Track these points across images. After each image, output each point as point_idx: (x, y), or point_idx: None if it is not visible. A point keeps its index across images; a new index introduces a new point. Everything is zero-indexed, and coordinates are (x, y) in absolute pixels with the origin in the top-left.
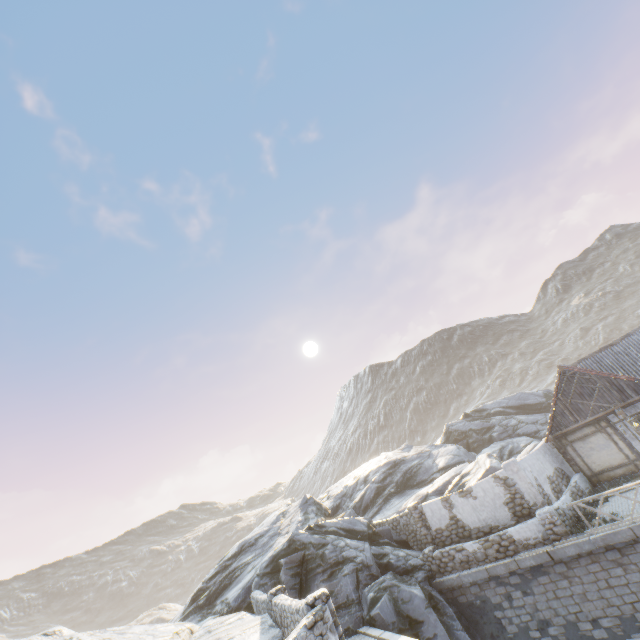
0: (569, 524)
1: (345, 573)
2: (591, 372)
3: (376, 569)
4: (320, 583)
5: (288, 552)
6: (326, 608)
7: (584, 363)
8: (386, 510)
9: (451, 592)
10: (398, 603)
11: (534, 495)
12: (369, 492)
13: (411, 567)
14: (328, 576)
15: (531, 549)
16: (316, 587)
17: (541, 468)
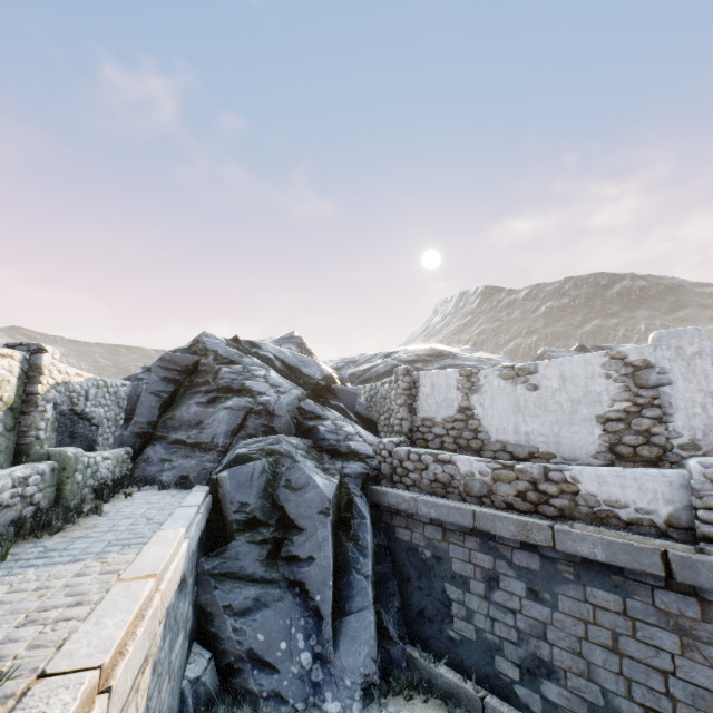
0: None
1: (228, 405)
2: None
3: (285, 425)
4: (193, 405)
5: (185, 354)
6: None
7: None
8: None
9: (391, 515)
10: (278, 483)
11: (707, 426)
12: (382, 366)
13: (347, 450)
14: (208, 401)
15: (613, 528)
16: (186, 407)
17: None
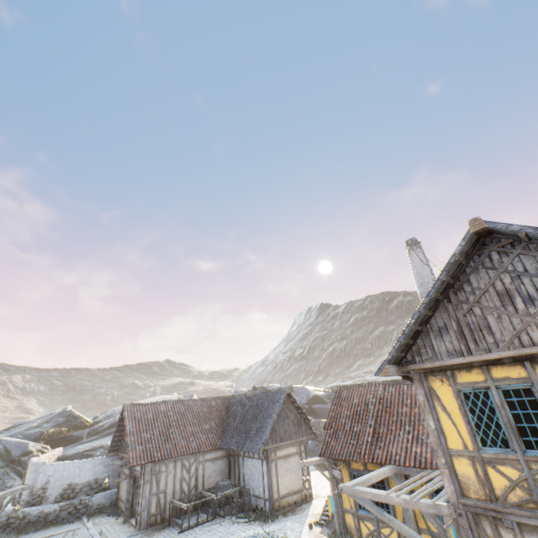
0: (17, 527)
1: None
2: (125, 422)
3: None
4: None
5: None
6: None
7: (231, 400)
8: (93, 442)
9: None
10: None
11: (26, 494)
12: (110, 422)
13: None
14: None
15: None
16: None
17: (72, 475)
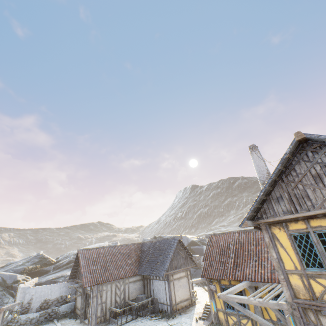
0: None
1: None
2: (79, 260)
3: None
4: None
5: None
6: None
7: (143, 244)
8: (57, 273)
9: None
10: None
11: (18, 307)
12: (67, 261)
13: None
14: None
15: None
16: None
17: (47, 294)
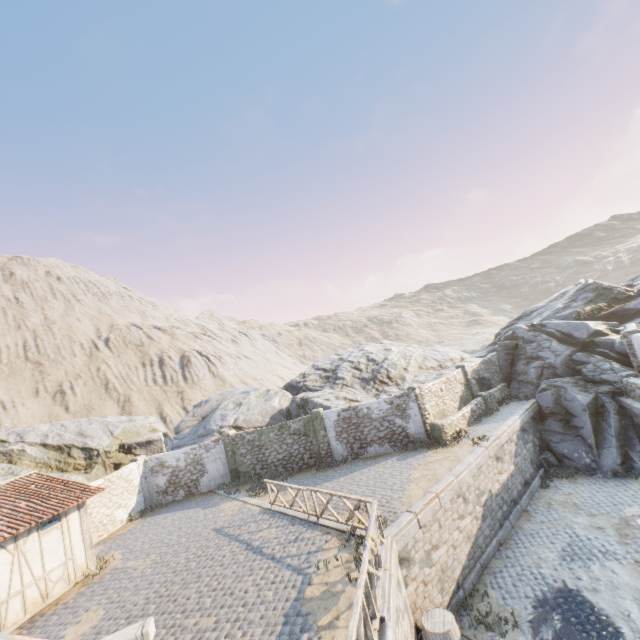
0: None
1: (532, 366)
2: None
3: (562, 371)
4: (520, 365)
5: (511, 338)
6: (411, 393)
7: None
8: None
9: (629, 411)
10: (560, 399)
11: None
12: None
13: (599, 380)
14: (525, 363)
15: None
16: (518, 366)
17: None
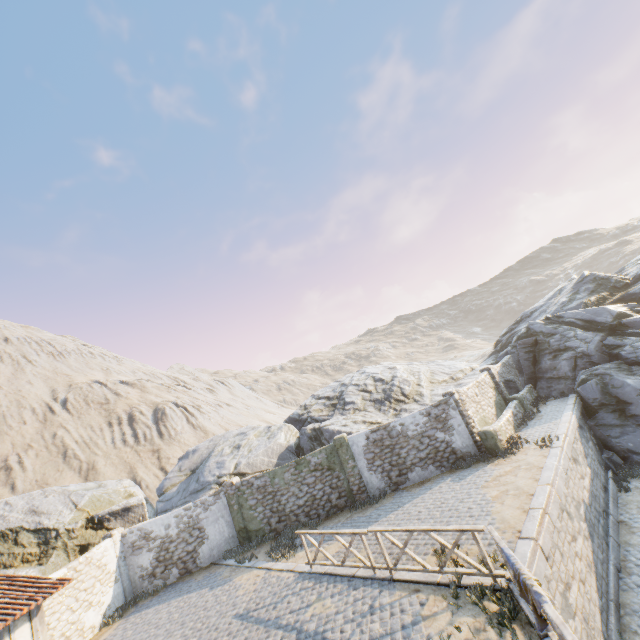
0: None
1: (563, 358)
2: None
3: (598, 358)
4: (546, 361)
5: (526, 336)
6: (450, 399)
7: None
8: None
9: None
10: (607, 387)
11: None
12: None
13: None
14: (552, 357)
15: None
16: (543, 362)
17: None
